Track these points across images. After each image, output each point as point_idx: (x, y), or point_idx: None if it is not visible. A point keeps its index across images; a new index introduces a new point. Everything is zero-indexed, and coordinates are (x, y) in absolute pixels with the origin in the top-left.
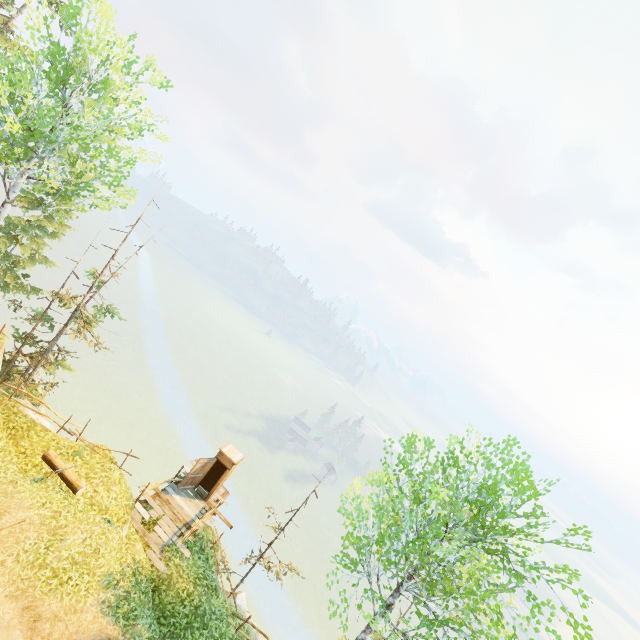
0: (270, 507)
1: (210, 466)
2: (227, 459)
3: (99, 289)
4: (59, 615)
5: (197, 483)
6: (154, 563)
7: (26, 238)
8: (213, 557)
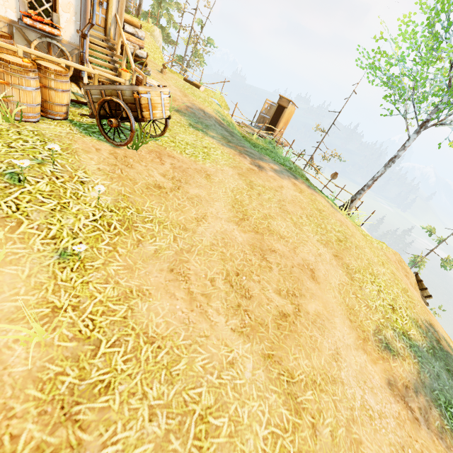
0: (317, 126)
1: (274, 111)
2: (285, 101)
3: (202, 30)
4: (196, 101)
5: (266, 126)
6: (242, 132)
7: (164, 4)
8: (278, 149)
